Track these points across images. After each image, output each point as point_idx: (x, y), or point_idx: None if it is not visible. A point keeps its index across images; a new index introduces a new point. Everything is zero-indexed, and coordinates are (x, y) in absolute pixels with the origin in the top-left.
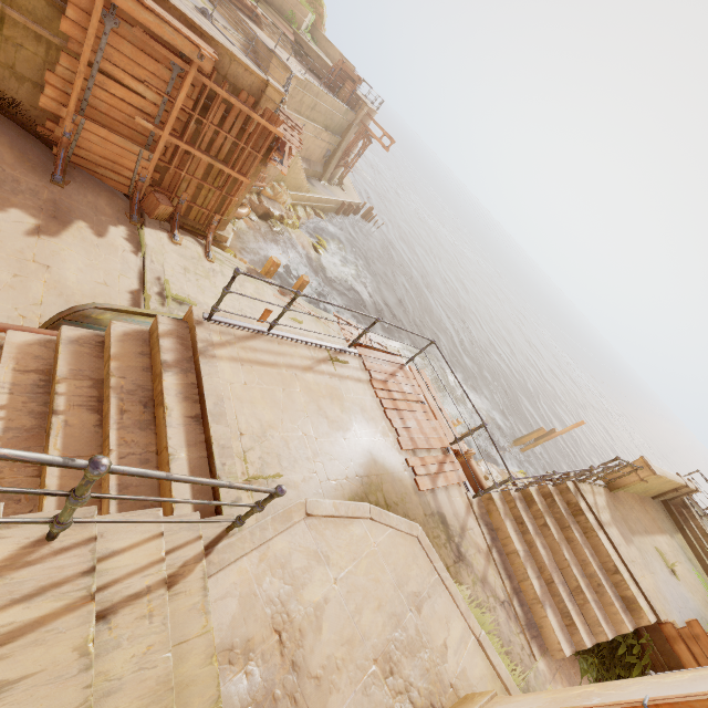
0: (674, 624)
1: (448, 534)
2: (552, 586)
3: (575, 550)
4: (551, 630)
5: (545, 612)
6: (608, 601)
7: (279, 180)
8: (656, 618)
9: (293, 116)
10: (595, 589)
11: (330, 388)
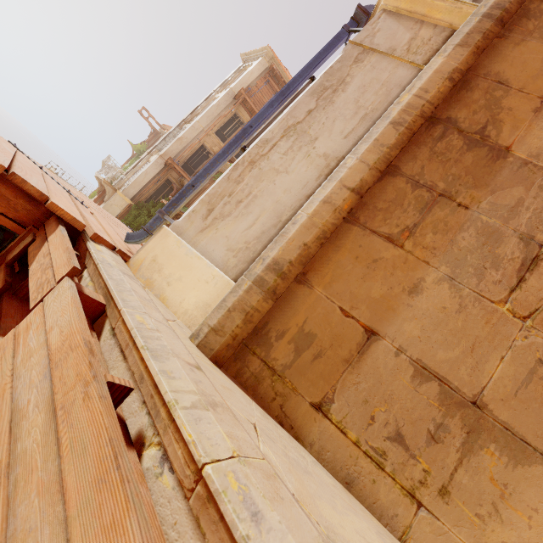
0: None
1: None
2: None
3: None
4: None
5: None
6: None
7: None
8: None
9: None
10: None
11: None
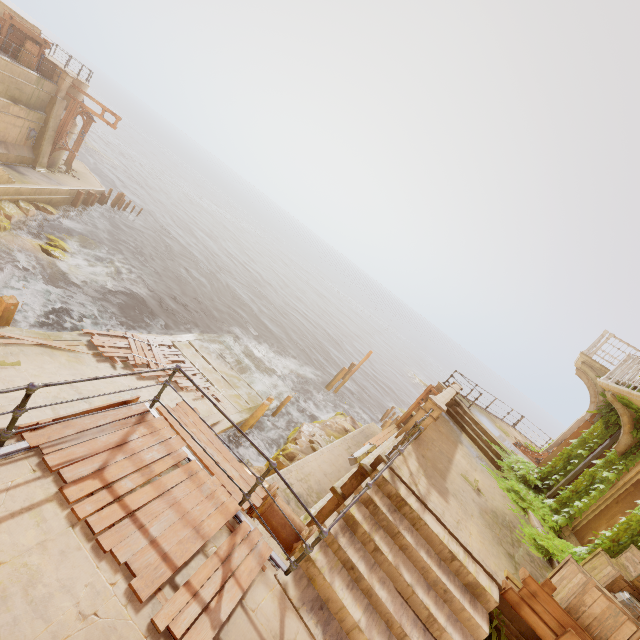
0: (509, 577)
1: None
2: None
3: (412, 558)
4: None
5: None
6: (459, 607)
7: None
8: (497, 586)
9: None
10: (443, 597)
11: None
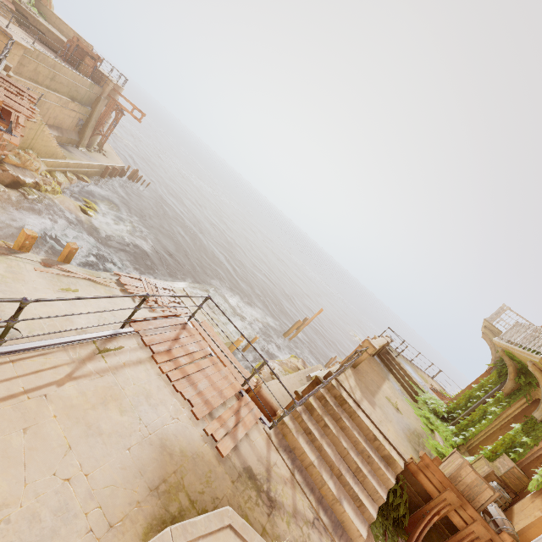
0: (412, 458)
1: (257, 487)
2: (342, 479)
3: (348, 435)
4: (350, 521)
5: (343, 507)
6: (377, 466)
7: (25, 148)
8: (403, 461)
9: (29, 85)
10: (367, 460)
11: (101, 391)
